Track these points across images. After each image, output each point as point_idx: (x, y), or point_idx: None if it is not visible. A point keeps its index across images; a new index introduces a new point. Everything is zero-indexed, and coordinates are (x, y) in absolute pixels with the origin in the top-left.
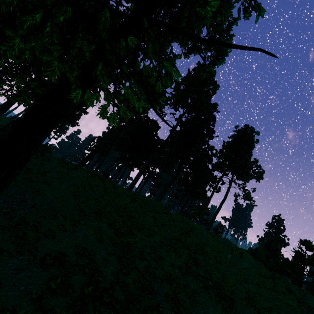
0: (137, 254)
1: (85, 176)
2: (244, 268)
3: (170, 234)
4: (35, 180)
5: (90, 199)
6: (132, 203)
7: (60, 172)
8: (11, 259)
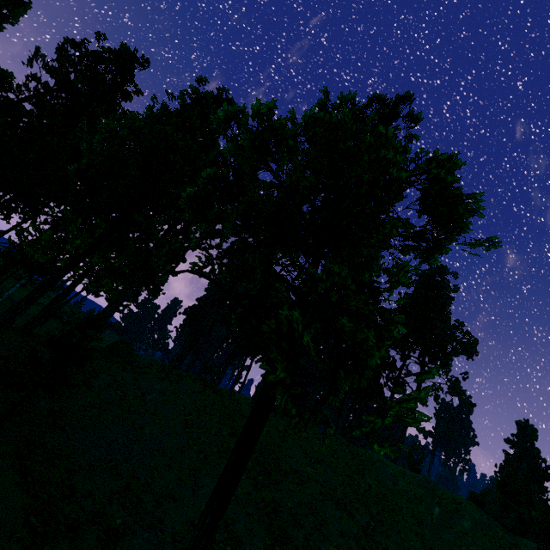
0: (289, 519)
1: (195, 391)
2: (465, 531)
3: (333, 477)
4: (134, 410)
5: (207, 430)
6: (266, 426)
7: (163, 391)
8: (135, 539)
